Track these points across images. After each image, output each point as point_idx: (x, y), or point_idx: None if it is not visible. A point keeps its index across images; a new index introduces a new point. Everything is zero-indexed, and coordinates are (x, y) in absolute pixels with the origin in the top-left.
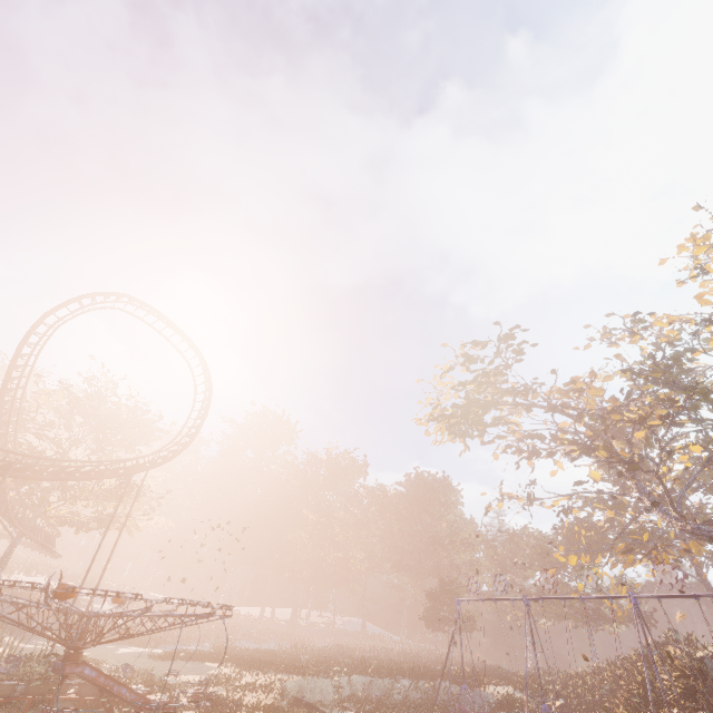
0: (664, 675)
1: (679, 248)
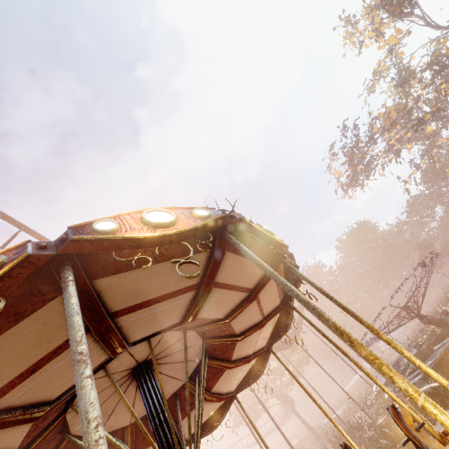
0: None
1: (344, 46)
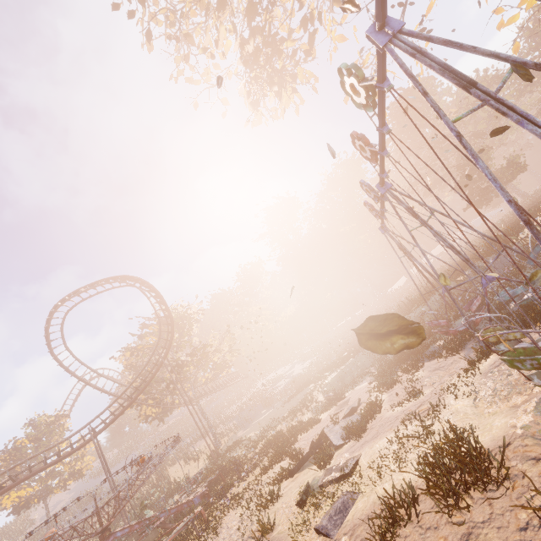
0: None
1: None
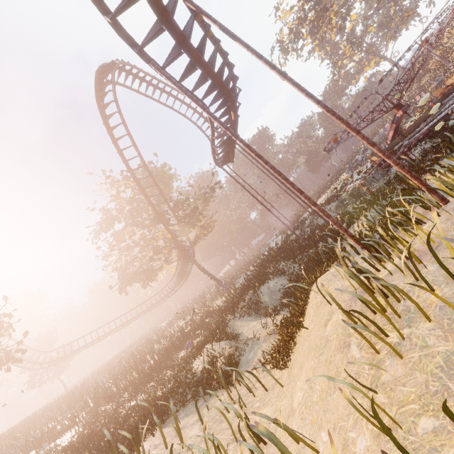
0: (451, 38)
1: None
